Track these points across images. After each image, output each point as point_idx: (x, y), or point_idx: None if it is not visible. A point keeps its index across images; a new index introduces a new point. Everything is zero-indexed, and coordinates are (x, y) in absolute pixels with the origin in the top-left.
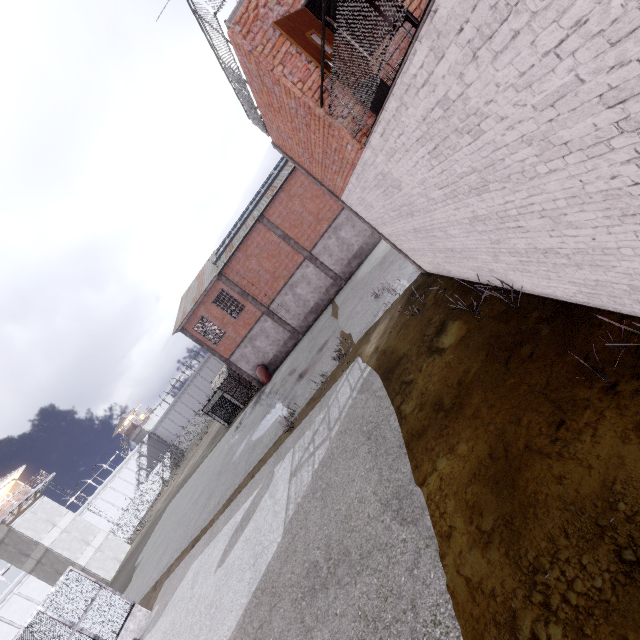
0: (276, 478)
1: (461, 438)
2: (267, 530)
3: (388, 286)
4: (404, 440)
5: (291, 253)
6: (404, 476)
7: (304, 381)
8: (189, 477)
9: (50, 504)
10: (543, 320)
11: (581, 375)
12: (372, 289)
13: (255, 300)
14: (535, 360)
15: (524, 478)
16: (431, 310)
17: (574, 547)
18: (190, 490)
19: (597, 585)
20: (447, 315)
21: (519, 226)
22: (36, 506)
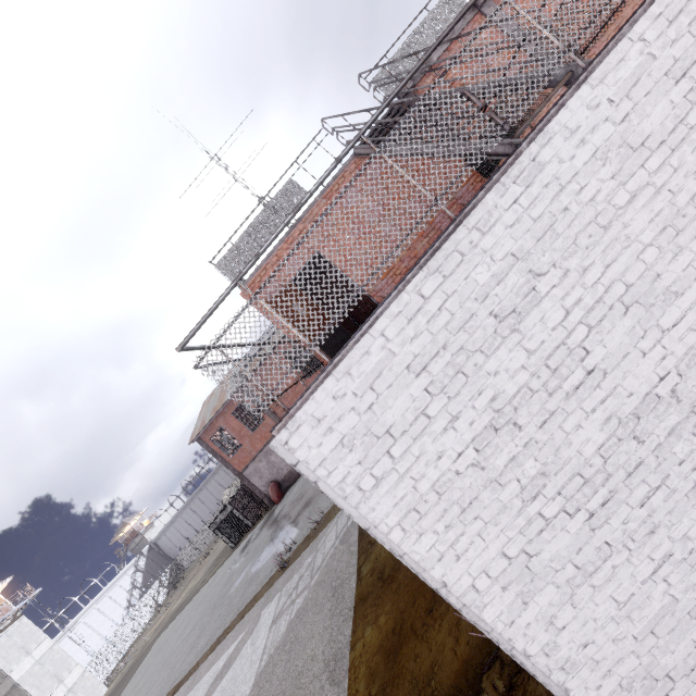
0: (260, 623)
1: (383, 610)
2: (241, 681)
3: None
4: (354, 603)
5: None
6: (344, 639)
7: (307, 512)
8: (185, 605)
9: (29, 626)
10: None
11: None
12: None
13: (274, 414)
14: None
15: (402, 653)
16: None
17: None
18: (183, 622)
19: None
20: None
21: None
22: (13, 628)
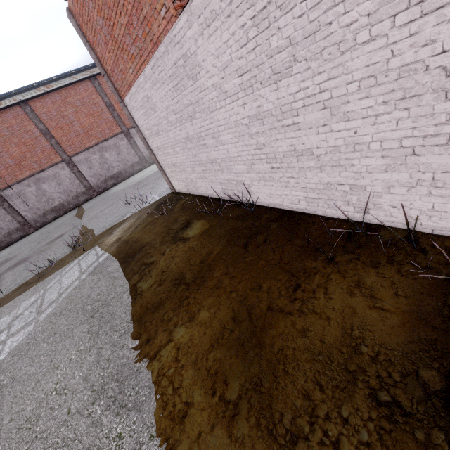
0: None
1: (203, 306)
2: None
3: (140, 198)
4: (137, 315)
5: (49, 150)
6: (131, 352)
7: (21, 267)
8: None
9: None
10: (272, 220)
11: (307, 252)
12: (124, 199)
13: None
14: (269, 244)
15: (270, 336)
16: (178, 213)
17: (331, 399)
18: None
19: (364, 439)
20: (193, 216)
21: (294, 123)
22: None
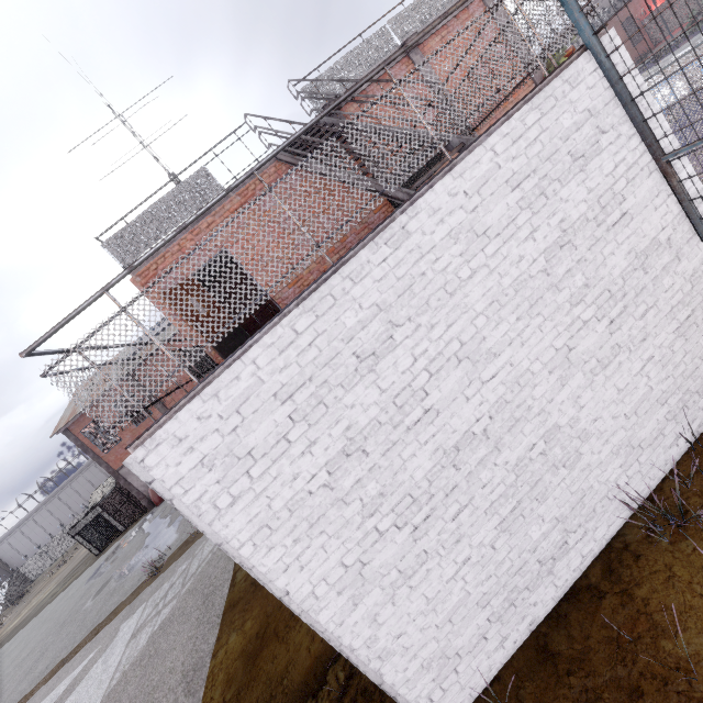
0: (118, 638)
1: (251, 615)
2: None
3: None
4: (224, 609)
5: None
6: (208, 647)
7: None
8: (24, 624)
9: None
10: None
11: None
12: None
13: (165, 407)
14: None
15: (262, 656)
16: None
17: None
18: (19, 645)
19: None
20: None
21: None
22: None
